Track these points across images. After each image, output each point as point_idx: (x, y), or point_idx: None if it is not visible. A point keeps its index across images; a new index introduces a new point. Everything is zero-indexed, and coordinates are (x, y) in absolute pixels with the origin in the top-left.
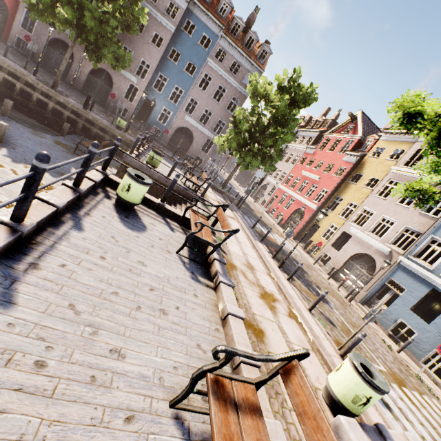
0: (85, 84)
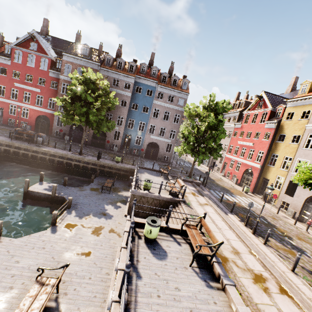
0: (92, 140)
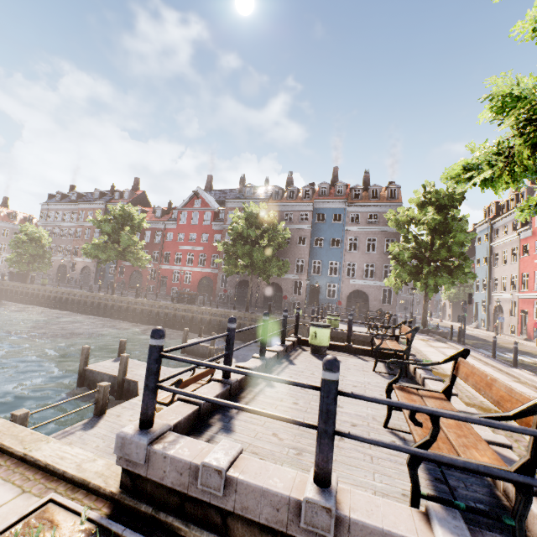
0: (264, 300)
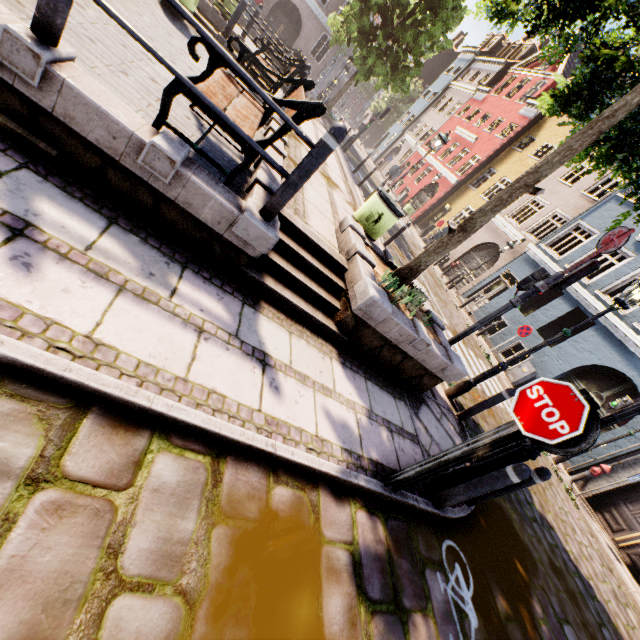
0: None
